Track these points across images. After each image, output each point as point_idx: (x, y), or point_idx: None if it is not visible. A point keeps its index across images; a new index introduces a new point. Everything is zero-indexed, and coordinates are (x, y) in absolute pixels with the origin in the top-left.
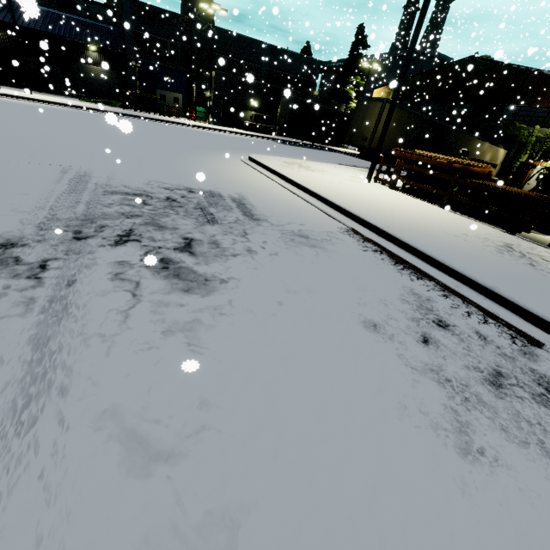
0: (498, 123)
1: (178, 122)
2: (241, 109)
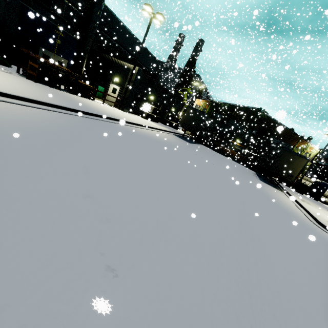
0: (270, 144)
1: (128, 121)
2: (142, 100)
